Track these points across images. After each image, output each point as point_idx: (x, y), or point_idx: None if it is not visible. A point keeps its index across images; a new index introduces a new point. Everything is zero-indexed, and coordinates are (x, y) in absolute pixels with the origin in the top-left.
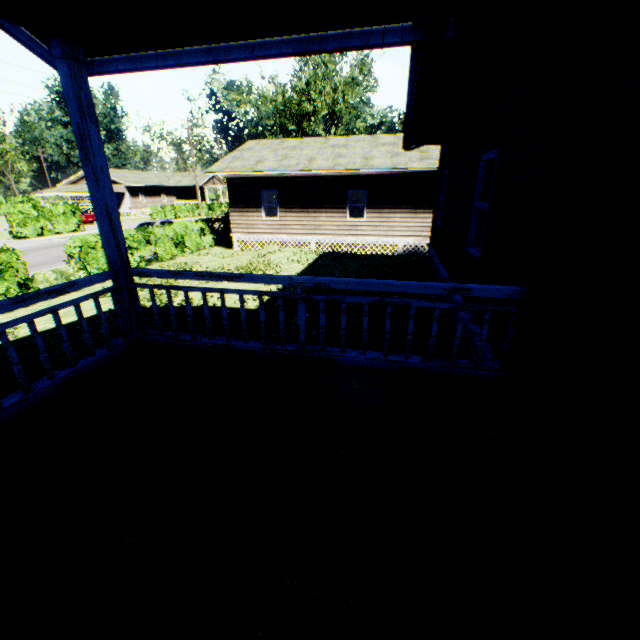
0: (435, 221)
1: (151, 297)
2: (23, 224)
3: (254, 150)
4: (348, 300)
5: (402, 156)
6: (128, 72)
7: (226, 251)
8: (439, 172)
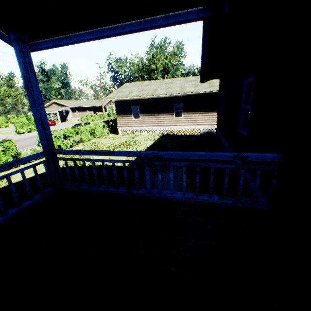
0: (219, 116)
1: (65, 165)
2: (22, 127)
3: (128, 87)
4: (173, 164)
5: (200, 86)
6: (53, 47)
7: (115, 136)
8: (219, 92)
